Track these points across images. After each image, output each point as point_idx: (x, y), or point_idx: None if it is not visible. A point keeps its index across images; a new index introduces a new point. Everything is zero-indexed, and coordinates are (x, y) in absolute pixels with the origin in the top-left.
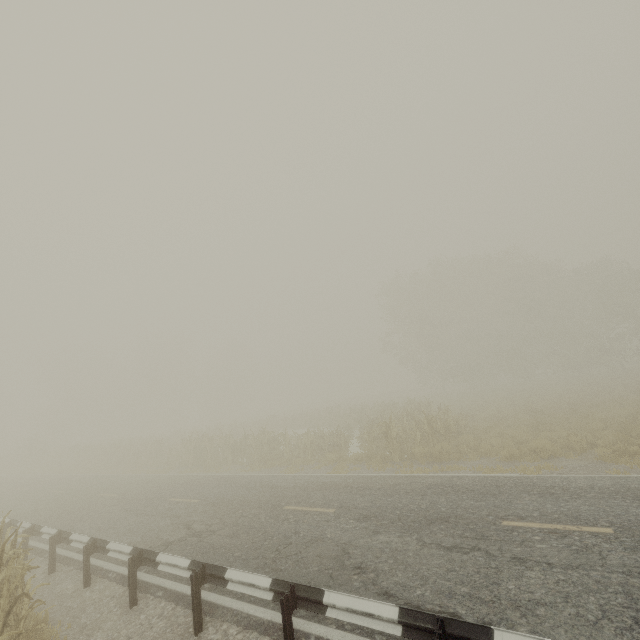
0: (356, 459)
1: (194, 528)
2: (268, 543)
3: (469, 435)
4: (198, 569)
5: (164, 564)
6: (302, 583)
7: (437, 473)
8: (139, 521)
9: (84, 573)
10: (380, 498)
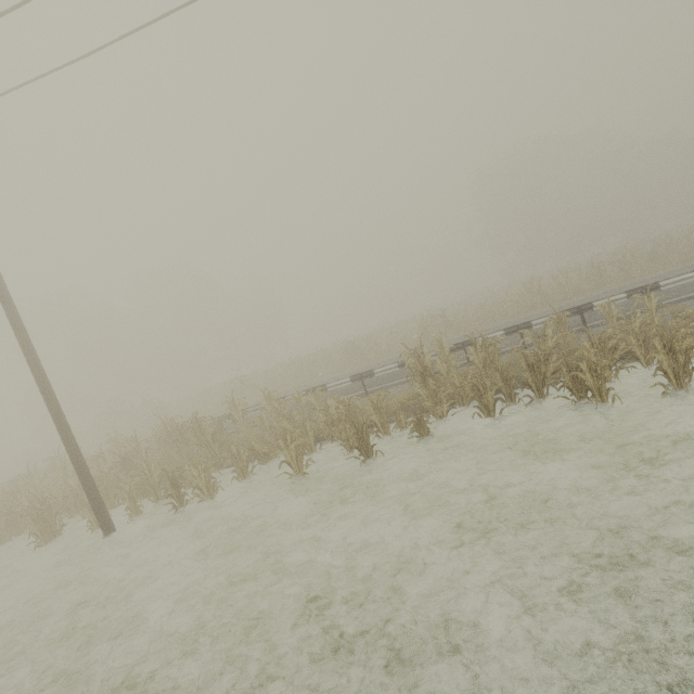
0: None
1: None
2: None
3: None
4: None
5: None
6: None
7: None
8: None
9: None
10: None
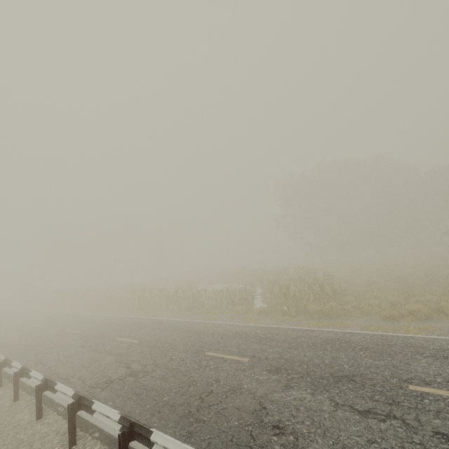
0: (261, 311)
1: (132, 368)
2: (192, 389)
3: (351, 296)
4: (127, 425)
5: (99, 412)
6: (224, 440)
7: (329, 328)
8: (91, 357)
9: (36, 408)
10: (286, 350)
